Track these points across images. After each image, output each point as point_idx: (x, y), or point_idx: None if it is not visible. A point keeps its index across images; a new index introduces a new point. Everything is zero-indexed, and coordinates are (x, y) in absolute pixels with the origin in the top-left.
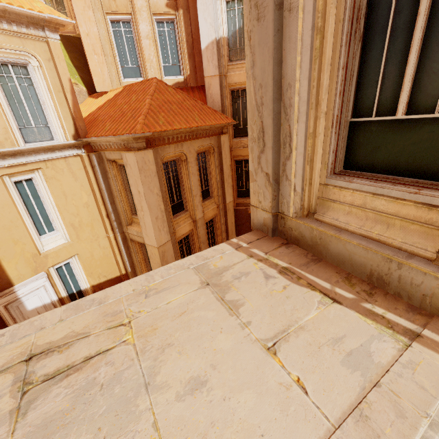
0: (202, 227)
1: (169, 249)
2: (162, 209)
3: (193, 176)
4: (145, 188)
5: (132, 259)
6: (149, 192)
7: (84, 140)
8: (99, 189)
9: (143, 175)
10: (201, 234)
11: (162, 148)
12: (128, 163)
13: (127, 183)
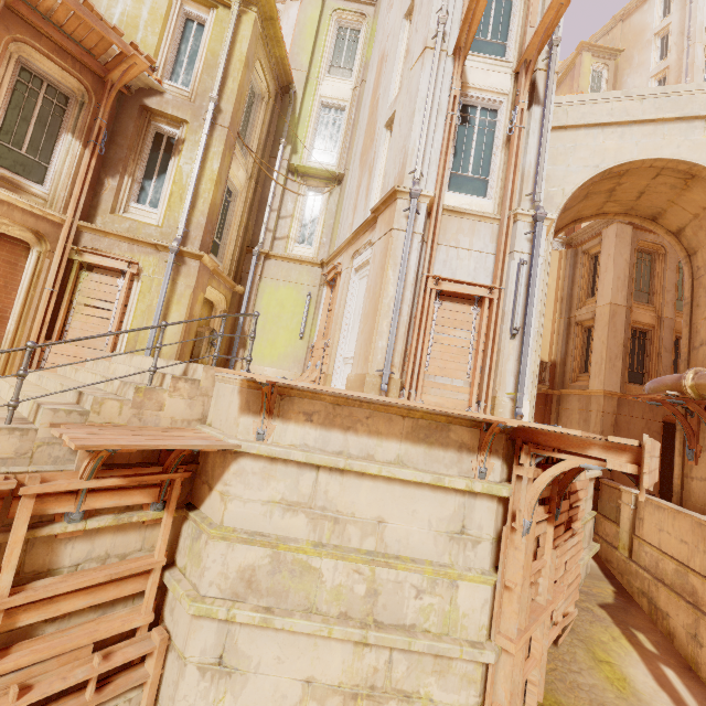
0: (669, 330)
1: (621, 314)
2: (626, 275)
3: (669, 271)
4: (616, 250)
5: (567, 348)
6: (618, 254)
7: (570, 236)
8: (563, 277)
9: (618, 240)
10: (665, 337)
11: (641, 233)
12: (607, 235)
13: (592, 272)
